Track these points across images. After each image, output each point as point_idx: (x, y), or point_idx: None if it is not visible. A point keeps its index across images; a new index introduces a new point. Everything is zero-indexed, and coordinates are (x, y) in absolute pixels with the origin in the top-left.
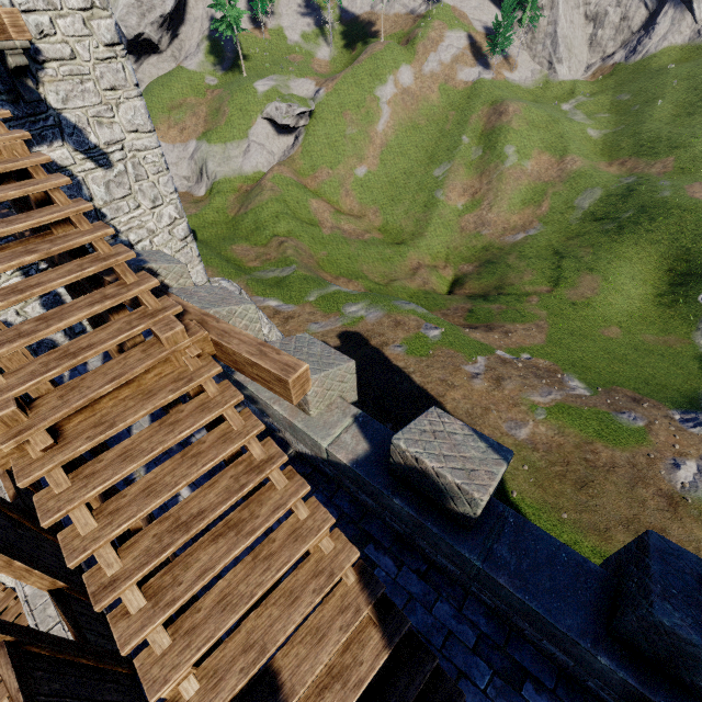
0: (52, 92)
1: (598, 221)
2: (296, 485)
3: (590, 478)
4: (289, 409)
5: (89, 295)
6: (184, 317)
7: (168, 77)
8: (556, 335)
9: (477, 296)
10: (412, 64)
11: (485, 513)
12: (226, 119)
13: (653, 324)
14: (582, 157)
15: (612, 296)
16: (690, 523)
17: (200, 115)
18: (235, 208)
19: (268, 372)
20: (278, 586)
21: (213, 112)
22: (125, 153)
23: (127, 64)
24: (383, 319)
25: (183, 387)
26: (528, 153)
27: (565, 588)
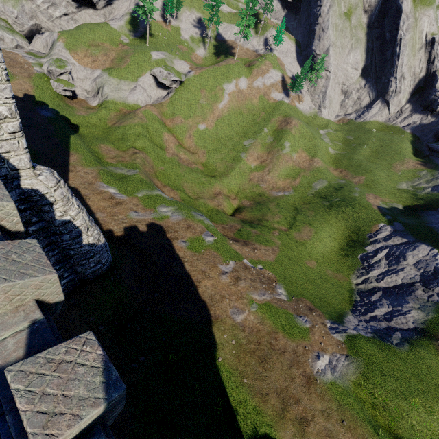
0: None
1: (321, 198)
2: None
3: (269, 356)
4: None
5: None
6: None
7: (96, 25)
8: (282, 257)
9: (246, 222)
10: (248, 78)
11: None
12: (126, 65)
13: (333, 264)
14: (323, 161)
15: (317, 243)
16: (314, 397)
17: (109, 56)
18: (113, 121)
19: None
20: None
21: (119, 58)
22: None
23: None
24: (181, 221)
25: None
26: (296, 149)
27: None
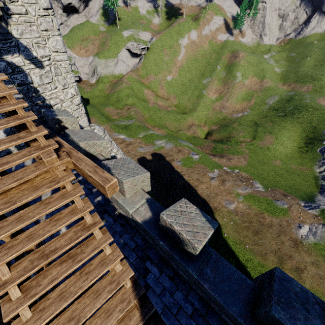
0: (14, 29)
1: (276, 110)
2: (106, 237)
3: (260, 230)
4: (116, 193)
5: (11, 136)
6: (61, 149)
7: (82, 25)
8: (252, 162)
9: (218, 141)
10: (197, 30)
11: (202, 252)
12: (108, 47)
13: (296, 160)
14: (271, 80)
15: (279, 146)
16: (303, 254)
17: (95, 44)
18: (108, 90)
19: (96, 181)
20: (91, 287)
21: (102, 43)
22: (51, 61)
23: (54, 19)
24: (173, 148)
25: (54, 186)
26: (246, 76)
27: (234, 291)
